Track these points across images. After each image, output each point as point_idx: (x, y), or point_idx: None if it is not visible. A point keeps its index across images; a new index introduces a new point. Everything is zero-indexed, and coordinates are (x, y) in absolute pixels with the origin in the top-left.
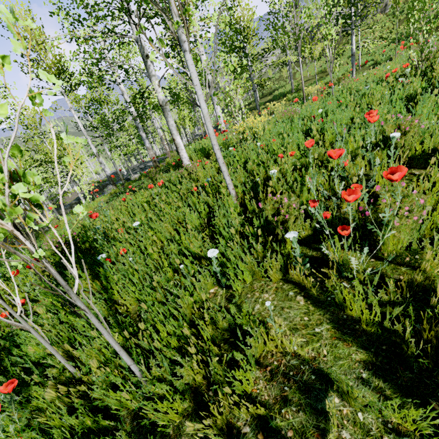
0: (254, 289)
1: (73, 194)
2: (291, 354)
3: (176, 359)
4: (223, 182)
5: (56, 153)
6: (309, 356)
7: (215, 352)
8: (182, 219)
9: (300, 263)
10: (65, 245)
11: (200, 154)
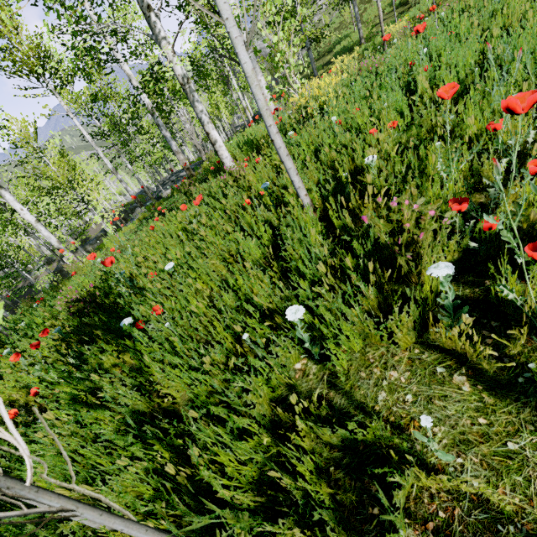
0: (369, 363)
1: (97, 224)
2: (469, 498)
3: (259, 503)
4: (290, 187)
5: (64, 175)
6: (508, 503)
7: (324, 491)
8: (235, 251)
9: (451, 316)
10: (81, 304)
11: (246, 150)
